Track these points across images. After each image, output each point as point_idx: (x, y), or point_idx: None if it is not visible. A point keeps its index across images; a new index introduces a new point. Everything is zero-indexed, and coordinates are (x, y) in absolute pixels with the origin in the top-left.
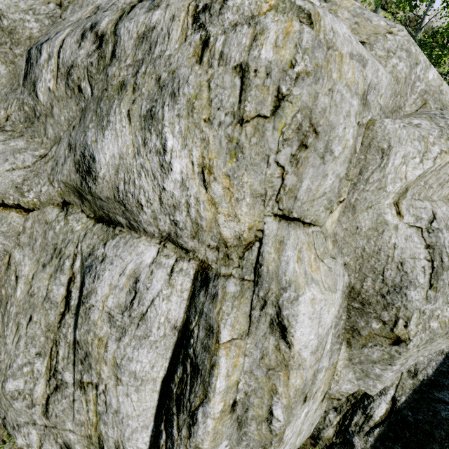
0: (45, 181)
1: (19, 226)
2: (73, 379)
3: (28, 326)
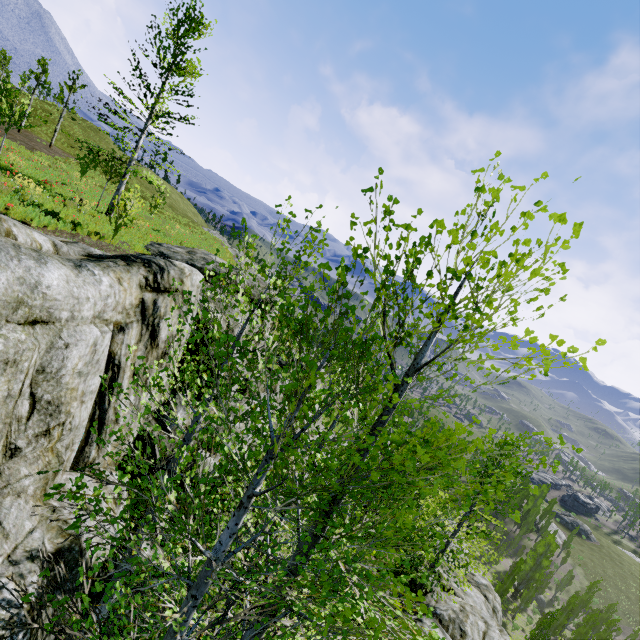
0: None
1: None
2: None
3: None
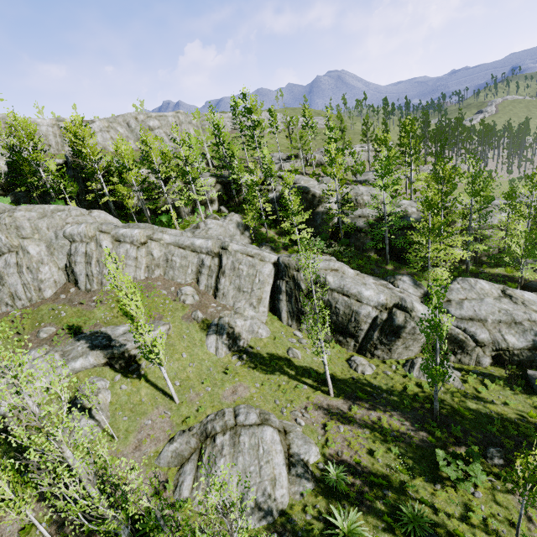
0: None
1: None
2: (2, 287)
3: None
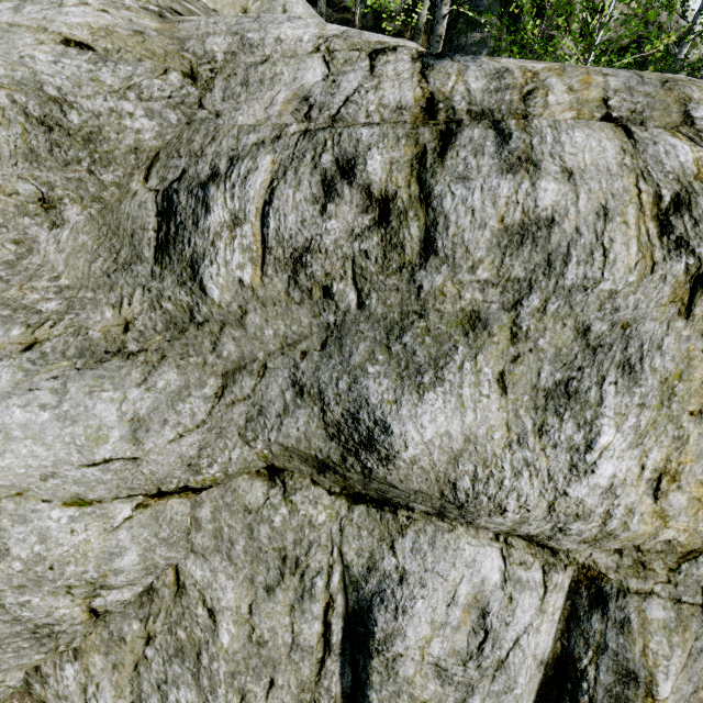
0: (235, 440)
1: (186, 519)
2: None
3: (269, 695)
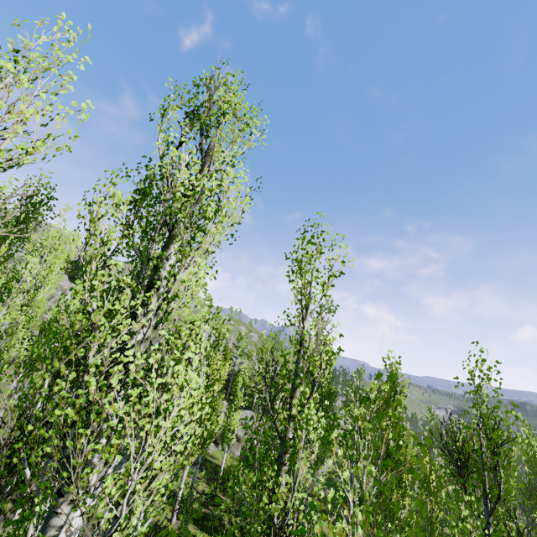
0: None
1: None
2: None
3: None
